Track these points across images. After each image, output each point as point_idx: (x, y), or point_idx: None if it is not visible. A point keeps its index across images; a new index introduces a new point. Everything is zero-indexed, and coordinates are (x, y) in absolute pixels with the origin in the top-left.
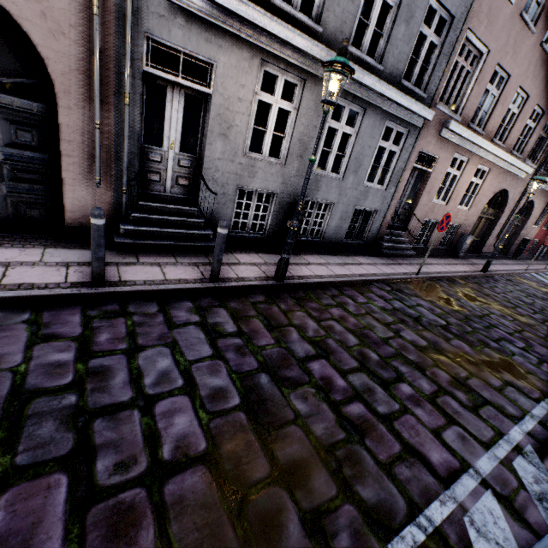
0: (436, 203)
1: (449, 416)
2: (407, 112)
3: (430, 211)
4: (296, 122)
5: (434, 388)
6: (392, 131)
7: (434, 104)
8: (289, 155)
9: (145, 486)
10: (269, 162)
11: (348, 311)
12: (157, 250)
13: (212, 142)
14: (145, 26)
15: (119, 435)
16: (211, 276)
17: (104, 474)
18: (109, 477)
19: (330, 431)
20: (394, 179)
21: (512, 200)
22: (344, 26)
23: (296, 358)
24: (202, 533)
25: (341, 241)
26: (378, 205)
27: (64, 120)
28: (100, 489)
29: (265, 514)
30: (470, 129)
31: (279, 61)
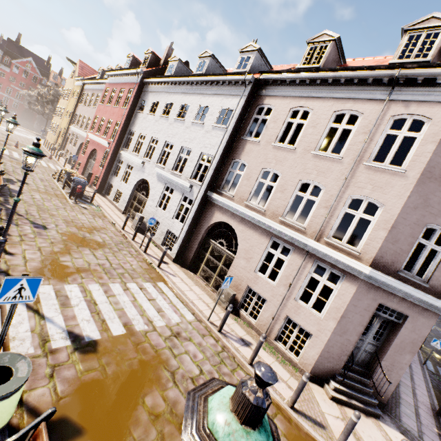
0: None
1: None
2: None
3: None
4: None
5: None
6: None
7: None
8: None
9: None
10: None
11: None
12: None
13: None
14: None
15: None
16: None
17: None
18: None
19: None
20: None
21: None
22: None
23: None
24: None
25: None
26: None
27: None
28: None
29: None
30: None
31: None
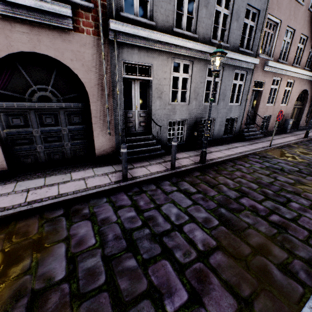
0: (268, 106)
1: None
2: (244, 63)
3: (265, 111)
4: (191, 82)
5: (309, 202)
6: (238, 74)
7: (257, 55)
8: (190, 99)
9: (201, 261)
10: (181, 105)
11: (243, 172)
12: (138, 160)
13: (155, 102)
14: (122, 58)
15: (176, 242)
16: (171, 167)
17: (181, 258)
18: (183, 259)
19: (269, 229)
20: (243, 98)
21: (310, 94)
22: (207, 31)
23: (232, 199)
24: (236, 277)
25: (221, 137)
26: (237, 114)
27: (93, 108)
28: (183, 264)
29: (259, 267)
30: (279, 63)
31: (180, 56)
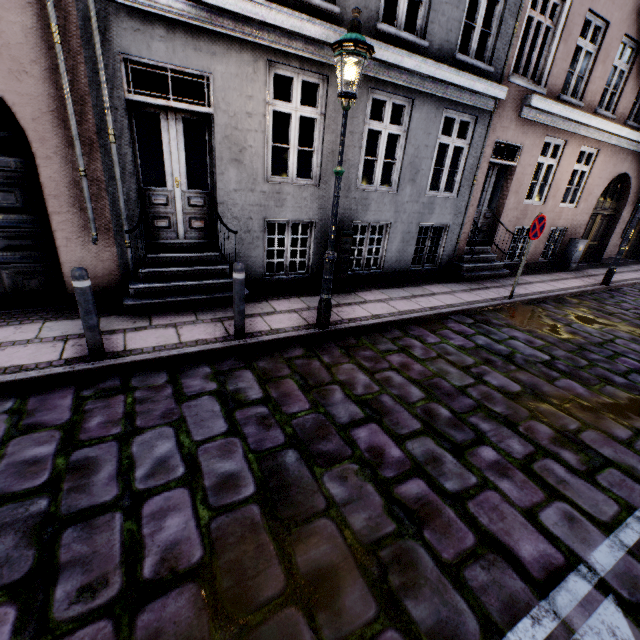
0: (528, 204)
1: (550, 488)
2: (469, 94)
3: (522, 216)
4: (325, 130)
5: (529, 449)
6: (454, 122)
7: (506, 78)
8: (323, 172)
9: (113, 618)
10: (299, 185)
11: (412, 356)
12: (176, 308)
13: (224, 171)
14: (119, 47)
15: (91, 548)
16: (235, 332)
17: (63, 604)
18: (68, 607)
19: (375, 523)
20: (466, 182)
21: (637, 186)
22: (368, 0)
23: (337, 425)
24: None
25: (407, 268)
26: (449, 217)
27: (45, 172)
28: (54, 624)
29: None
30: (562, 102)
31: (290, 58)
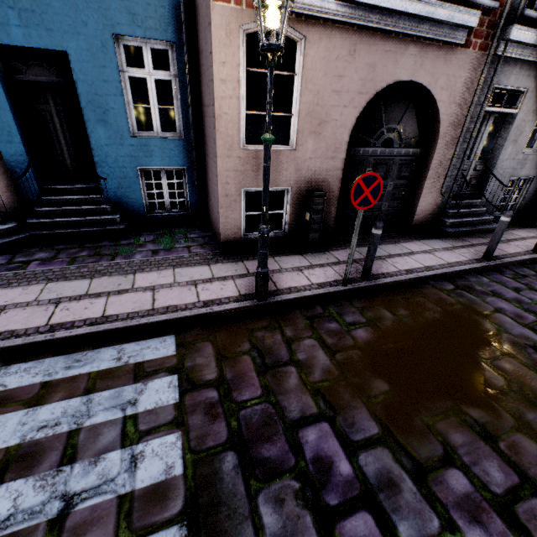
0: None
1: None
2: None
3: None
4: None
5: None
6: None
7: None
8: None
9: None
10: (534, 153)
11: None
12: (466, 234)
13: (506, 148)
14: (495, 81)
15: None
16: None
17: None
18: None
19: None
20: None
21: None
22: None
23: None
24: None
25: None
26: None
27: (435, 156)
28: None
29: None
30: None
31: None
